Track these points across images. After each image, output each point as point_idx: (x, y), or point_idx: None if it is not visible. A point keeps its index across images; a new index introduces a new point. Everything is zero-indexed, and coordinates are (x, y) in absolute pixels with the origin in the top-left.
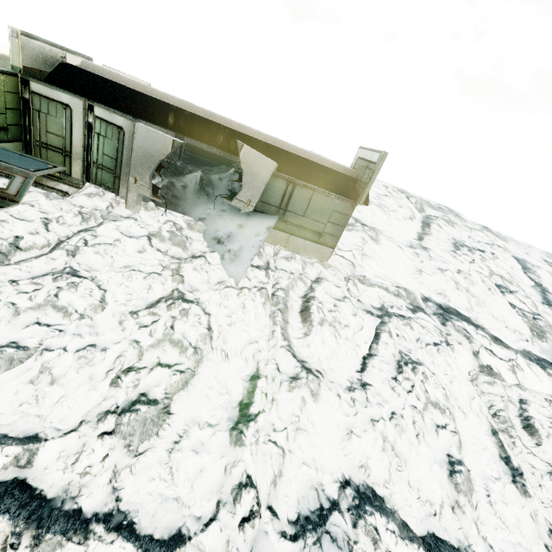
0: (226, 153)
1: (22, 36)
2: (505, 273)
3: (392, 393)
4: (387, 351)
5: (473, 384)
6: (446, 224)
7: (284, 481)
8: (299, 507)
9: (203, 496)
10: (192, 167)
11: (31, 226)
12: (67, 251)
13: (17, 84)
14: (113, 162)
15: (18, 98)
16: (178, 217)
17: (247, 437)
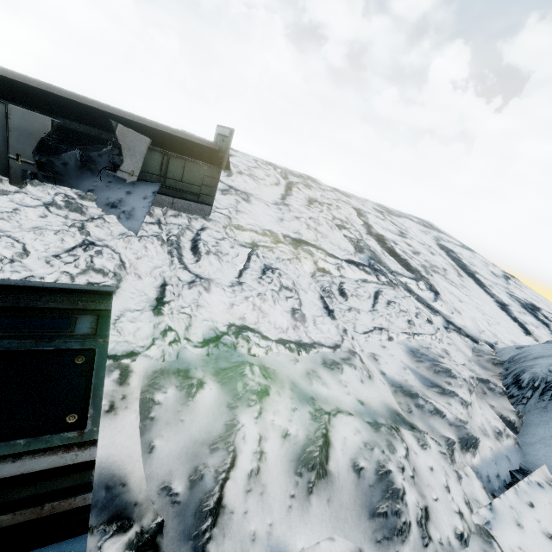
0: (99, 133)
1: None
2: (344, 218)
3: (259, 285)
4: (256, 265)
5: (313, 278)
6: (304, 187)
7: (193, 328)
8: (204, 337)
9: (143, 338)
10: (66, 147)
11: None
12: None
13: None
14: None
15: None
16: (67, 190)
17: (165, 311)
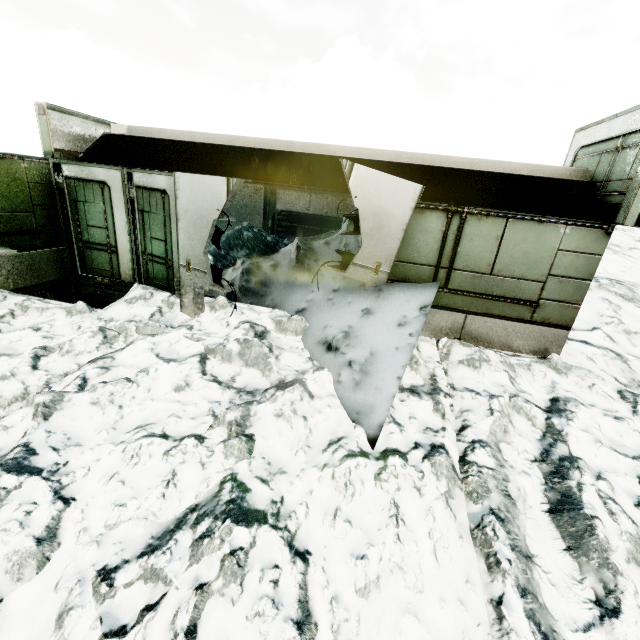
0: (335, 211)
1: (51, 111)
2: None
3: None
4: None
5: None
6: None
7: None
8: None
9: None
10: (289, 240)
11: (9, 364)
12: (37, 407)
13: (49, 172)
14: (163, 246)
15: (52, 191)
16: (263, 314)
17: None
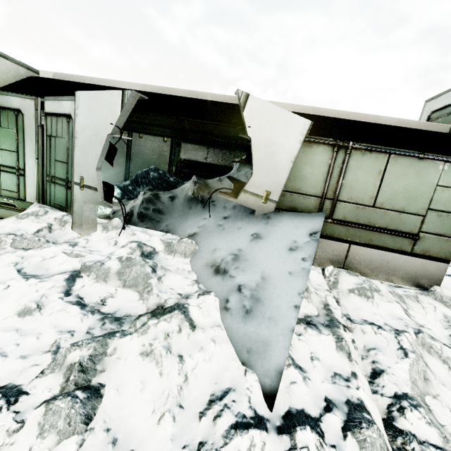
0: (227, 161)
1: None
2: None
3: None
4: None
5: None
6: None
7: None
8: None
9: None
10: None
11: None
12: None
13: None
14: (64, 168)
15: None
16: (155, 236)
17: None
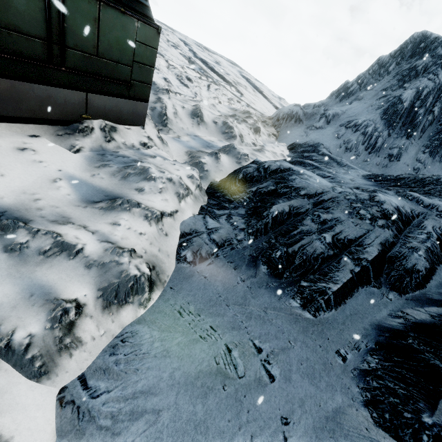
0: None
1: None
2: (175, 42)
3: None
4: None
5: (168, 69)
6: None
7: None
8: None
9: None
10: None
11: None
12: None
13: None
14: None
15: None
16: None
17: None
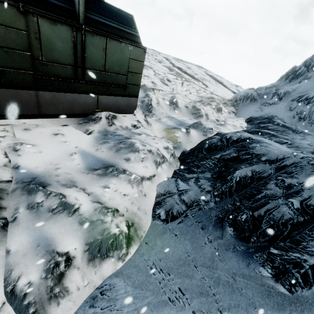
0: None
1: None
2: (160, 59)
3: None
4: None
5: (155, 76)
6: None
7: None
8: None
9: None
10: None
11: None
12: None
13: None
14: None
15: None
16: None
17: None
